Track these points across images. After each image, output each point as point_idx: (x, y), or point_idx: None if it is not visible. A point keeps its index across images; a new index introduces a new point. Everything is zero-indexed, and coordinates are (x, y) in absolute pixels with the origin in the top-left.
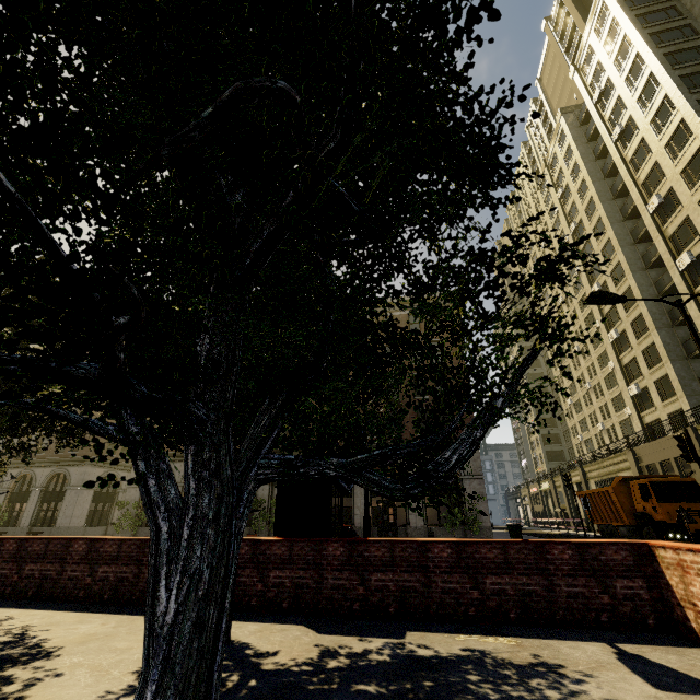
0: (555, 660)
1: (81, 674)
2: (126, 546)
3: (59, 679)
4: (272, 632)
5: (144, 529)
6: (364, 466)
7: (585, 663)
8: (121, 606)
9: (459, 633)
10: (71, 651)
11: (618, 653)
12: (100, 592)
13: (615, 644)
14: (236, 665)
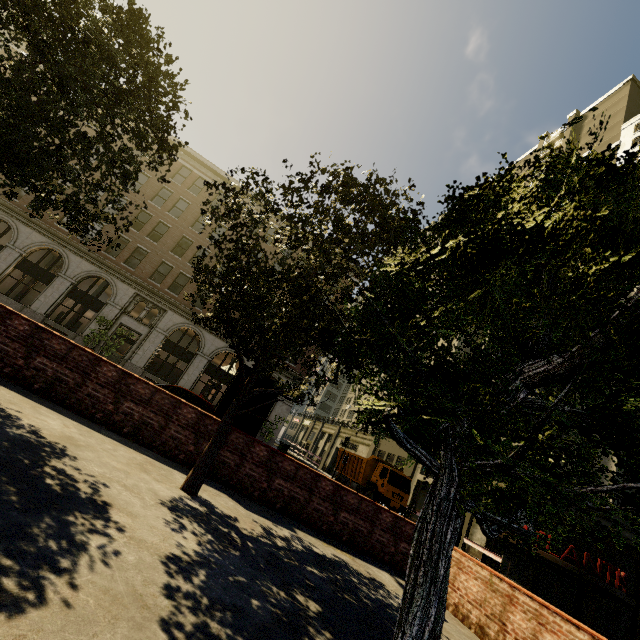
0: (378, 578)
1: (123, 491)
2: (77, 353)
3: (112, 491)
4: (214, 495)
5: None
6: (502, 526)
7: (391, 585)
8: (53, 403)
9: (321, 540)
10: (80, 455)
11: (399, 583)
12: (30, 379)
13: (393, 576)
14: (224, 522)
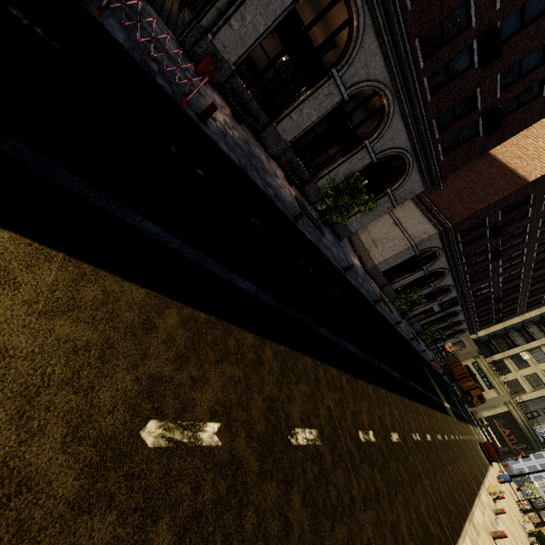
0: None
1: None
2: None
3: None
4: None
5: (382, 277)
6: None
7: None
8: None
9: None
10: None
11: None
12: None
13: None
14: None
